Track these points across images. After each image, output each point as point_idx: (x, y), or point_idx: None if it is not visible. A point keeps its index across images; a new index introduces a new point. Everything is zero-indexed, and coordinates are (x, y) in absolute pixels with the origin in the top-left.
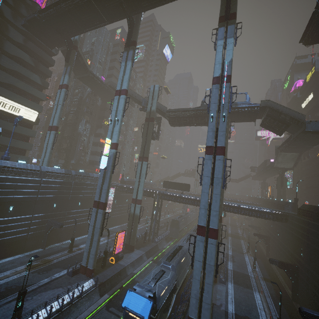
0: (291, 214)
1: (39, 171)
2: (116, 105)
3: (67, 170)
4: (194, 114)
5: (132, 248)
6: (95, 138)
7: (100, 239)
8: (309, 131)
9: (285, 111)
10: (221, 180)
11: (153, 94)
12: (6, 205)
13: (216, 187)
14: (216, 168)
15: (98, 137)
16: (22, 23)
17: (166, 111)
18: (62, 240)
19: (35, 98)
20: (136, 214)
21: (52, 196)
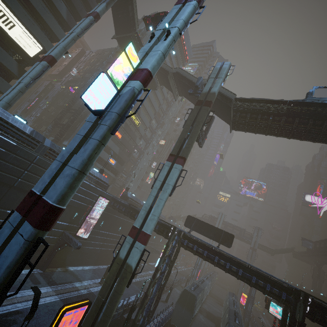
0: None
1: None
2: (172, 16)
3: (37, 133)
4: (288, 110)
5: None
6: None
7: None
8: None
9: None
10: None
11: (218, 72)
12: None
13: None
14: None
15: None
16: None
17: (236, 98)
18: None
19: (49, 34)
20: (130, 264)
21: None
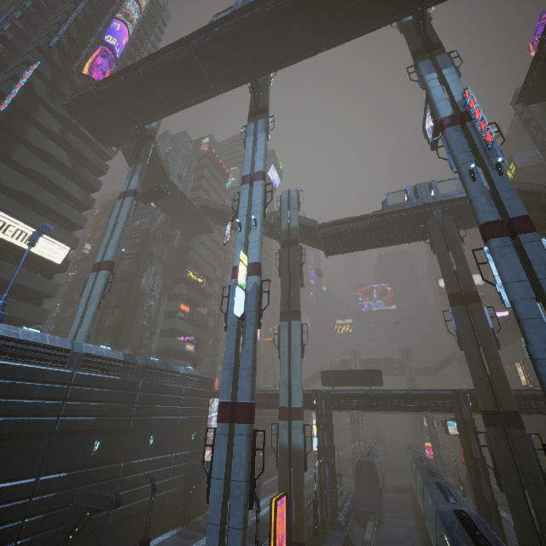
0: None
1: (70, 353)
2: (247, 199)
3: (128, 355)
4: (372, 223)
5: None
6: (170, 303)
7: (204, 542)
8: None
9: (545, 192)
10: None
11: (289, 202)
12: None
13: None
14: (533, 259)
15: (177, 301)
16: (63, 103)
17: (319, 226)
18: None
19: (66, 225)
20: (297, 447)
21: (93, 418)
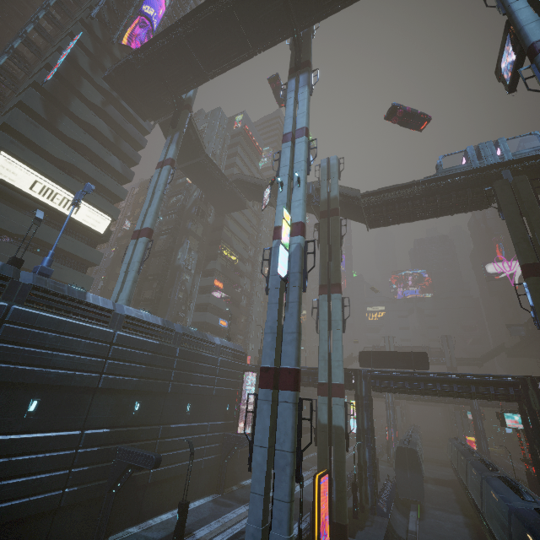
0: None
1: (111, 313)
2: (288, 157)
3: (166, 321)
4: (424, 190)
5: (344, 533)
6: (204, 279)
7: (239, 511)
8: None
9: None
10: None
11: (328, 171)
12: (22, 393)
13: None
14: None
15: (211, 277)
16: (104, 74)
17: (362, 195)
18: (145, 515)
19: (108, 197)
20: (338, 425)
21: (133, 379)
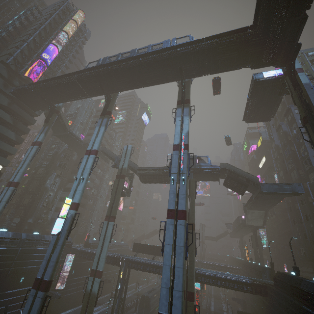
0: (269, 284)
1: None
2: (84, 164)
3: (16, 234)
4: (163, 172)
5: None
6: (63, 192)
7: None
8: (265, 192)
9: (241, 174)
10: (183, 249)
11: (126, 153)
12: None
13: (178, 257)
14: (178, 234)
15: (67, 192)
16: (11, 90)
17: (137, 169)
18: None
19: (4, 153)
20: (94, 292)
21: None
